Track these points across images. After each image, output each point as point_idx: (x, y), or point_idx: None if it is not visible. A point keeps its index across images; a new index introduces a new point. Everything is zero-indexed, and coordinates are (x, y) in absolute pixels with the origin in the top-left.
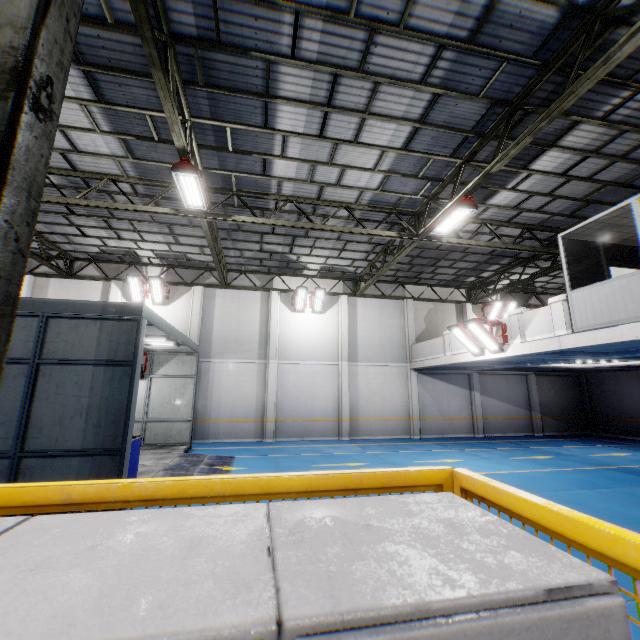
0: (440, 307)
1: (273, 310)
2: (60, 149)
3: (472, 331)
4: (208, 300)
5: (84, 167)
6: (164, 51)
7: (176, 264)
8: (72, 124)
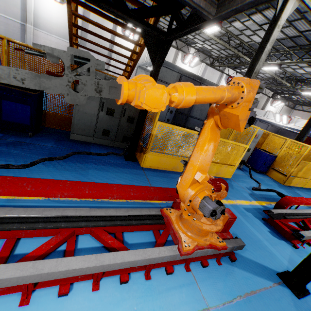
0: (263, 96)
1: (221, 81)
2: (244, 34)
3: (283, 117)
4: (204, 70)
5: (239, 36)
6: (310, 50)
7: (200, 50)
8: (260, 35)
